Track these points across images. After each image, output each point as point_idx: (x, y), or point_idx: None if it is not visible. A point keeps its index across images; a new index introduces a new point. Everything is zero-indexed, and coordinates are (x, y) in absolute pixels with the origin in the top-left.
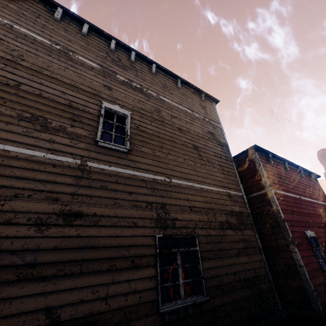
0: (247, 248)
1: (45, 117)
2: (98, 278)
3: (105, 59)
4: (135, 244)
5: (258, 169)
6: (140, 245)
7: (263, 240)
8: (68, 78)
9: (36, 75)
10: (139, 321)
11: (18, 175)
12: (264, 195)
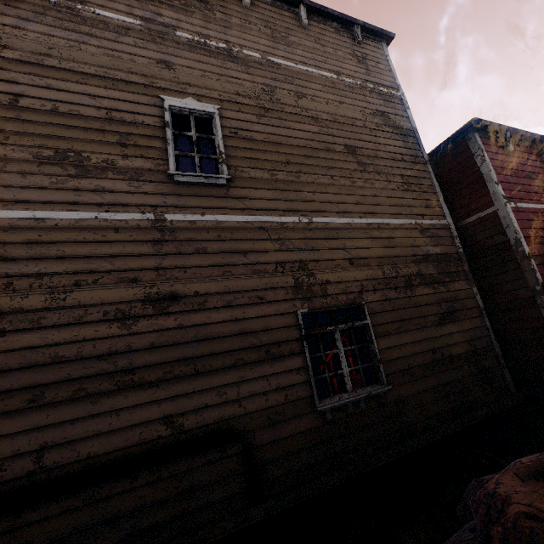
0: (457, 311)
1: (76, 151)
2: (222, 377)
3: (145, 1)
4: (266, 327)
5: (480, 169)
6: (274, 328)
7: (486, 294)
8: (90, 63)
9: (36, 72)
10: (289, 422)
11: (69, 255)
12: (491, 218)
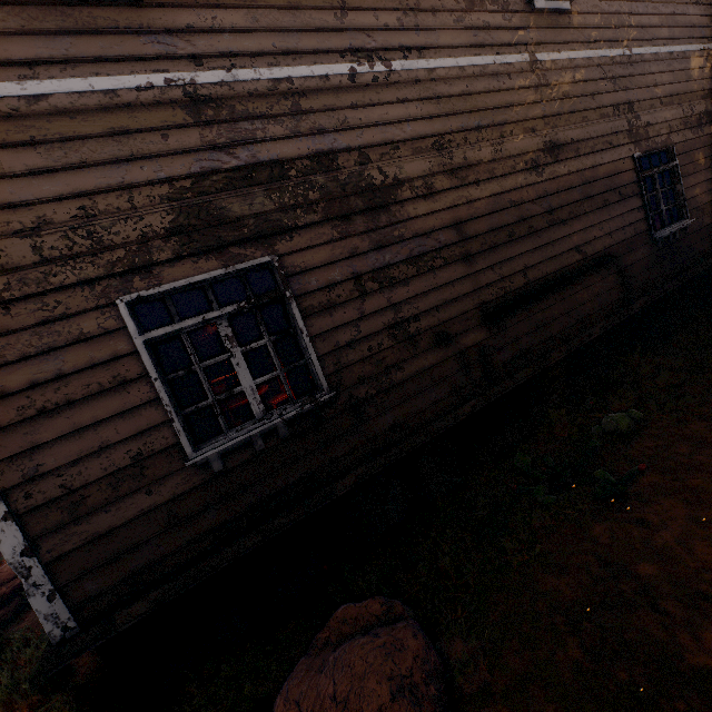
0: None
1: None
2: (598, 216)
3: None
4: (616, 172)
5: None
6: (621, 173)
7: None
8: None
9: None
10: (638, 251)
11: (490, 106)
12: None
